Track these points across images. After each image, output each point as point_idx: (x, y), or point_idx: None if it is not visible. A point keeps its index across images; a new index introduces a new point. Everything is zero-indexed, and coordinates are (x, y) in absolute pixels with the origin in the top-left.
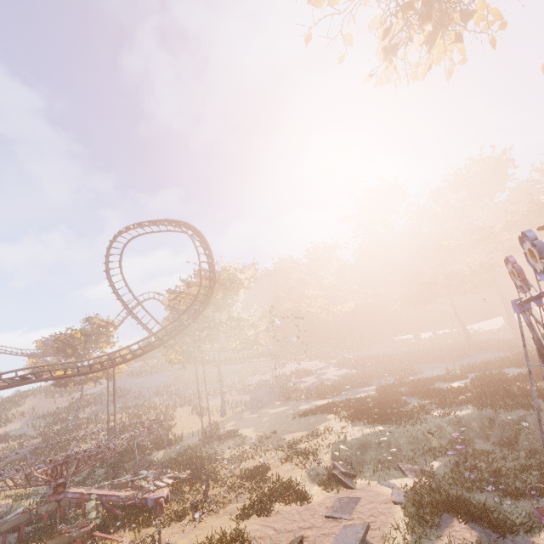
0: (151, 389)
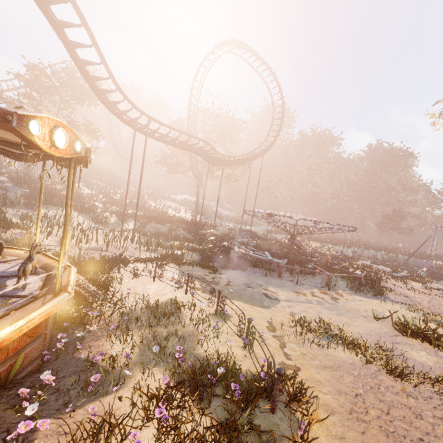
0: None
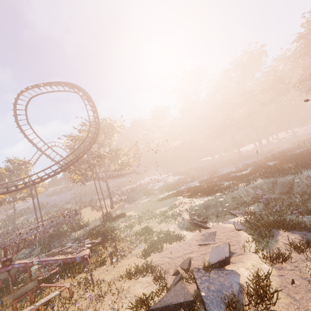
0: (63, 201)
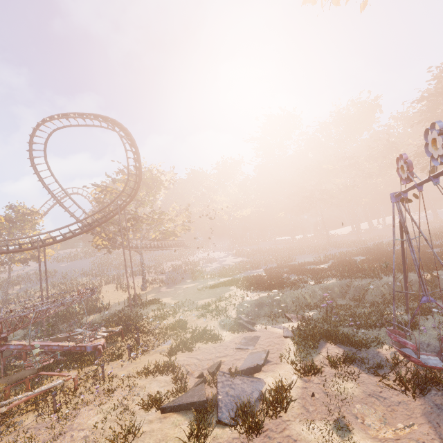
0: (77, 271)
